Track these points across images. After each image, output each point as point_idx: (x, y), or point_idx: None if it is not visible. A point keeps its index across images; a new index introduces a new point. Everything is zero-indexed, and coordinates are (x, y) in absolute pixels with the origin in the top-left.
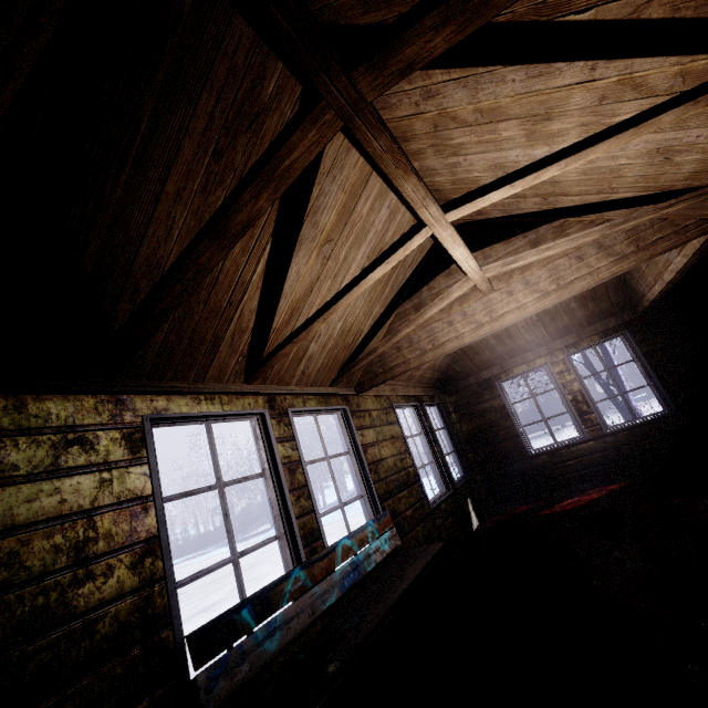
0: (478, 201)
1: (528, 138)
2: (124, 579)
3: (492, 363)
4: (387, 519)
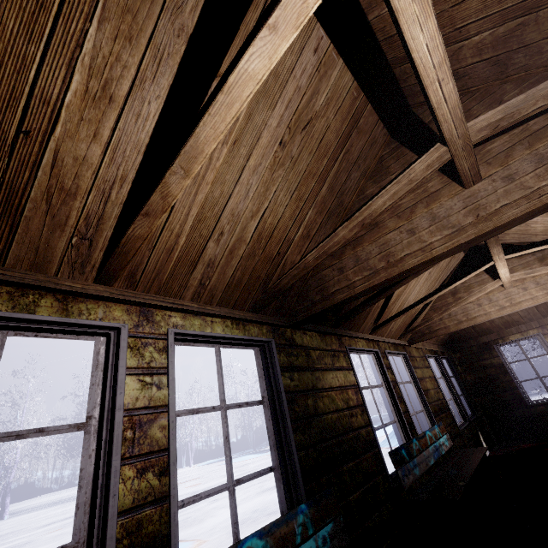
0: (525, 251)
1: (546, 214)
2: (360, 420)
3: (490, 331)
4: (443, 427)
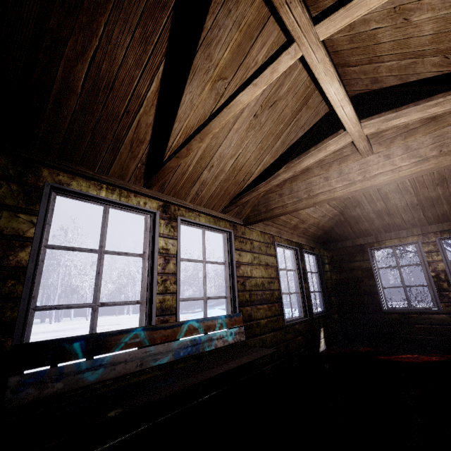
0: (352, 6)
1: None
2: None
3: (369, 233)
4: (239, 319)
